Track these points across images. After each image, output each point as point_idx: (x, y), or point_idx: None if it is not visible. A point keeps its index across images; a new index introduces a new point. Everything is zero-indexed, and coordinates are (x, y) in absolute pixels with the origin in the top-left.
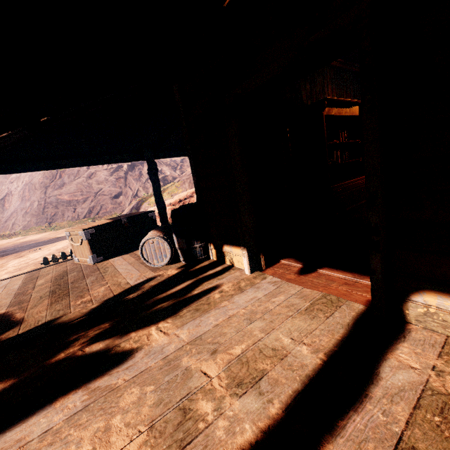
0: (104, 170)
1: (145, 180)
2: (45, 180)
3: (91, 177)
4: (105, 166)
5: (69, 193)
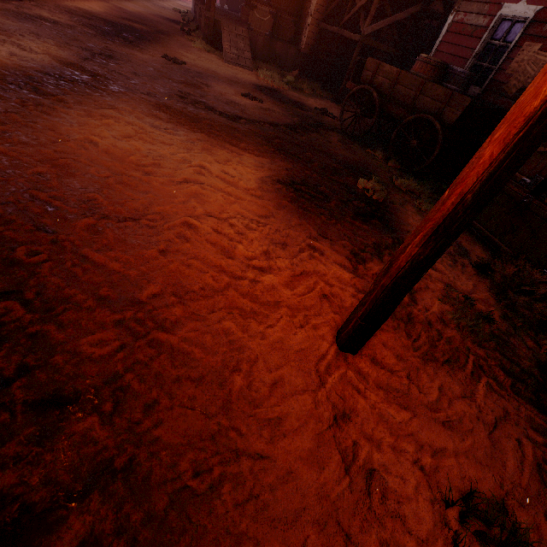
0: None
1: None
2: None
3: None
4: None
5: None
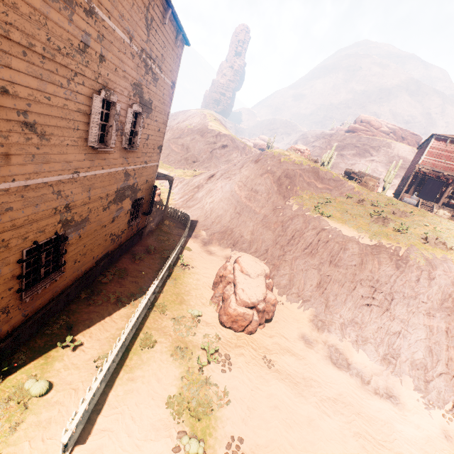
0: (202, 140)
1: (222, 161)
2: (176, 130)
3: (193, 141)
4: (205, 137)
5: (176, 144)
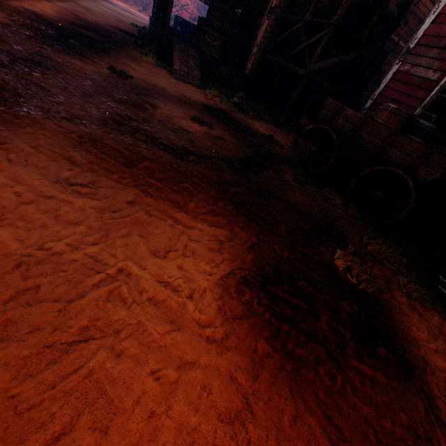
0: None
1: None
2: None
3: None
4: None
5: None
